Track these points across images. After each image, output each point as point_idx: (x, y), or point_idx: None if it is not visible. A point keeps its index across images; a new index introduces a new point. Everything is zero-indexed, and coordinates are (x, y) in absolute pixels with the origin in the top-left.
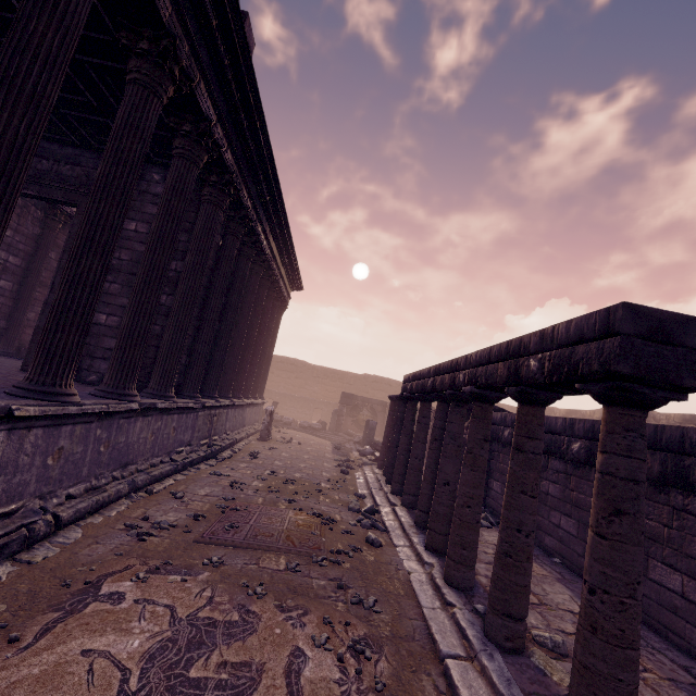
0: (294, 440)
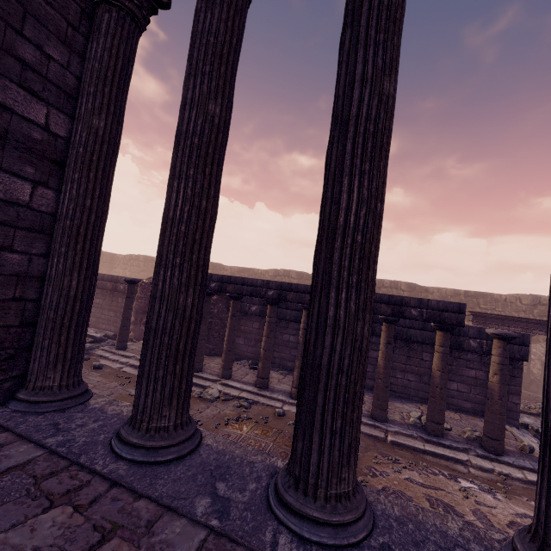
0: None
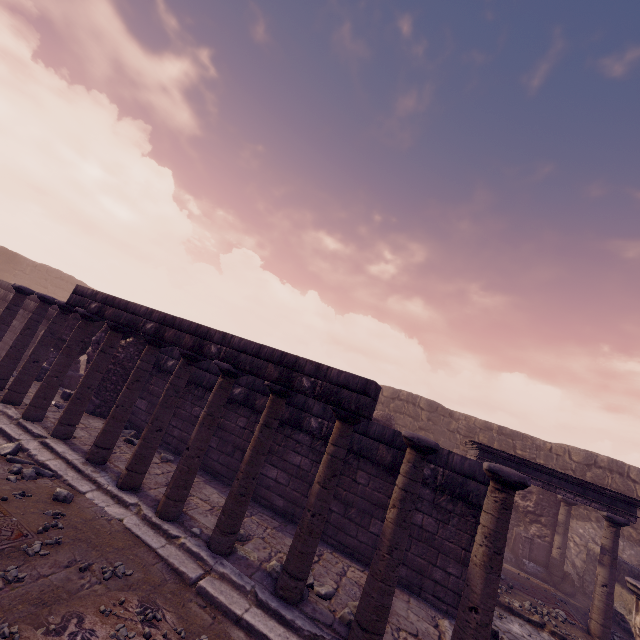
0: None
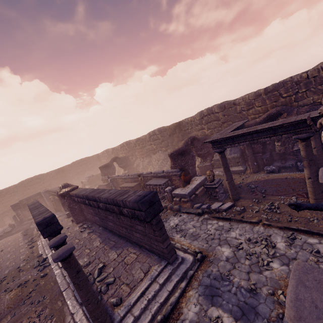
0: None
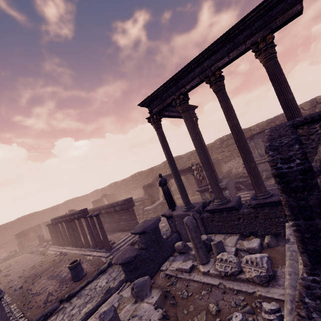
0: (12, 264)
